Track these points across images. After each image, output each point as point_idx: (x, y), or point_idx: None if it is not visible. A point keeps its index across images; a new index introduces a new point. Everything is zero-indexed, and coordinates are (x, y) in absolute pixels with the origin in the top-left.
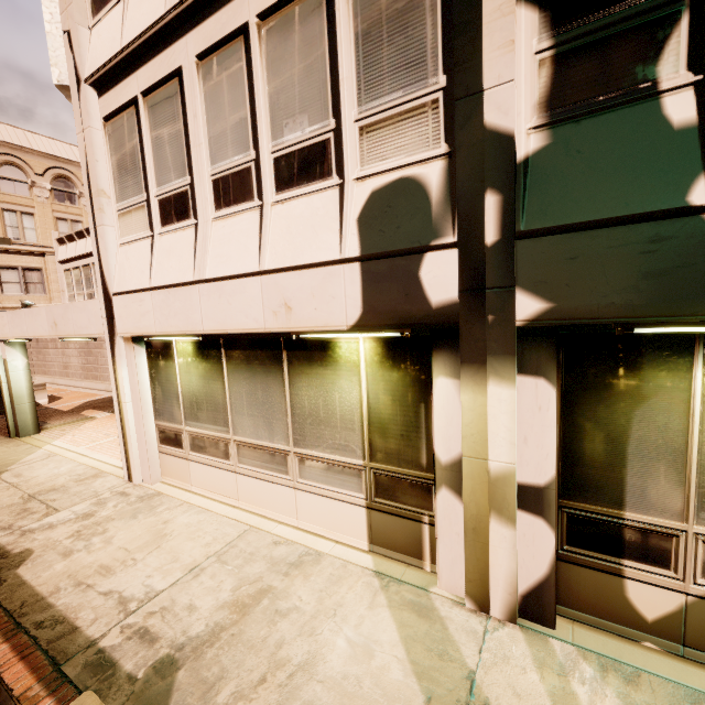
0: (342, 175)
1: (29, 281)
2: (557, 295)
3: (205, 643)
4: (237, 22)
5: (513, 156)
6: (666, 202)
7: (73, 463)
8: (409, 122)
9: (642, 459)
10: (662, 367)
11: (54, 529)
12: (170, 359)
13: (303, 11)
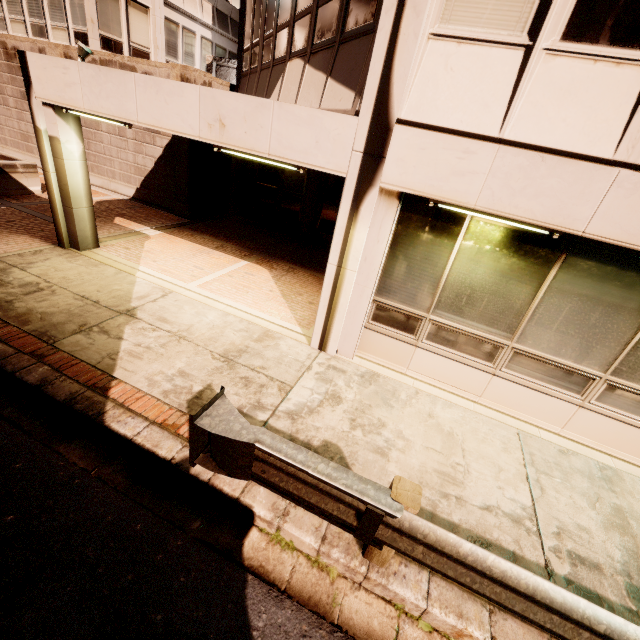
0: None
1: None
2: None
3: None
4: None
5: None
6: None
7: (212, 309)
8: None
9: None
10: None
11: (320, 413)
12: (446, 236)
13: None
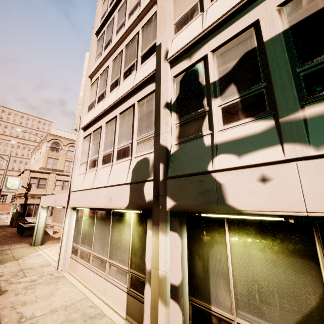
0: (131, 156)
1: (64, 185)
2: (177, 199)
3: None
4: (115, 115)
5: (166, 153)
6: (203, 169)
7: (44, 259)
8: (148, 141)
9: (215, 276)
10: (216, 231)
11: (20, 283)
12: (82, 217)
13: (128, 112)
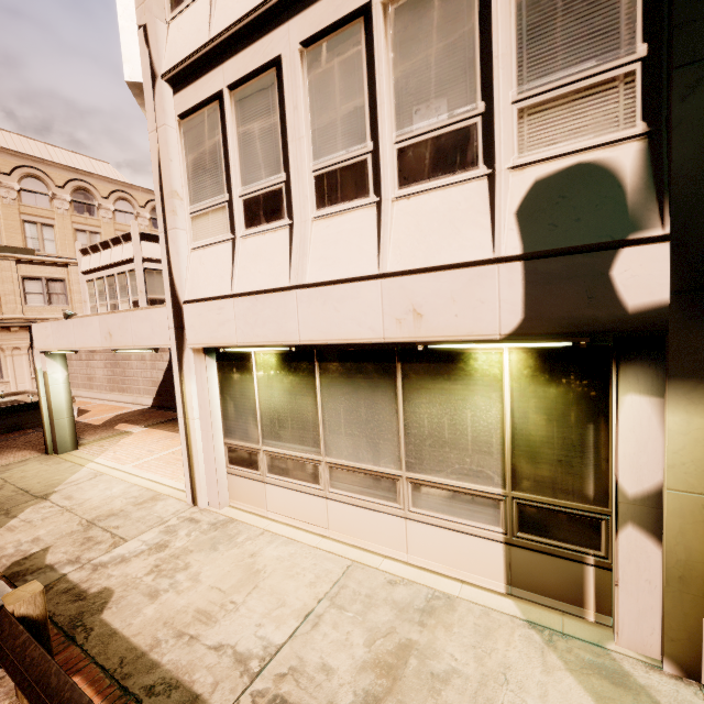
0: (491, 164)
1: (52, 292)
2: None
3: None
4: (356, 3)
5: None
6: None
7: (124, 483)
8: (590, 100)
9: None
10: None
11: (128, 563)
12: (246, 372)
13: None
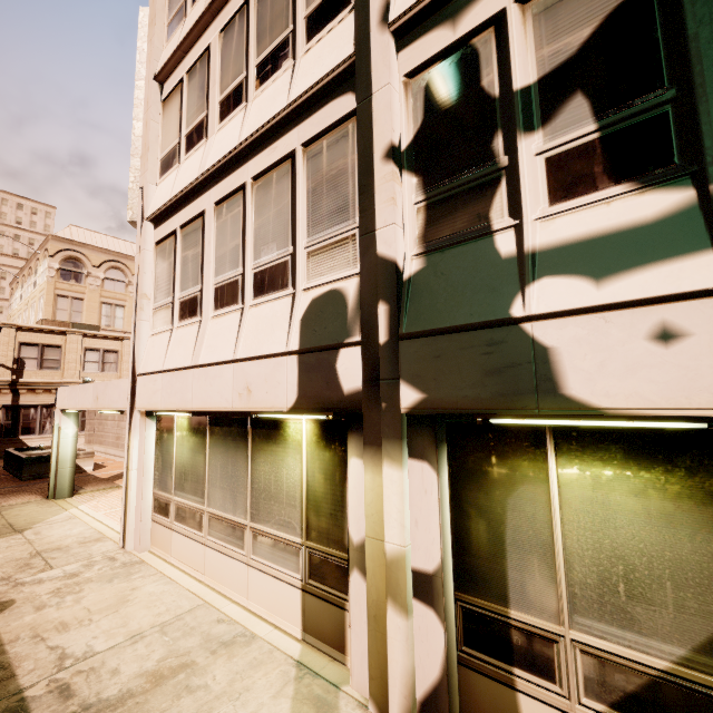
0: (295, 287)
1: (106, 361)
2: (428, 387)
3: (110, 707)
4: (240, 182)
5: (395, 277)
6: (497, 313)
7: (85, 526)
8: (338, 250)
9: (519, 551)
10: (524, 457)
11: (41, 584)
12: (171, 432)
13: (278, 175)
